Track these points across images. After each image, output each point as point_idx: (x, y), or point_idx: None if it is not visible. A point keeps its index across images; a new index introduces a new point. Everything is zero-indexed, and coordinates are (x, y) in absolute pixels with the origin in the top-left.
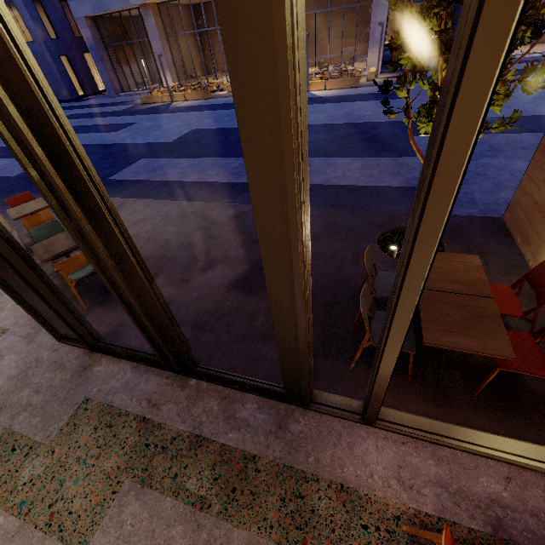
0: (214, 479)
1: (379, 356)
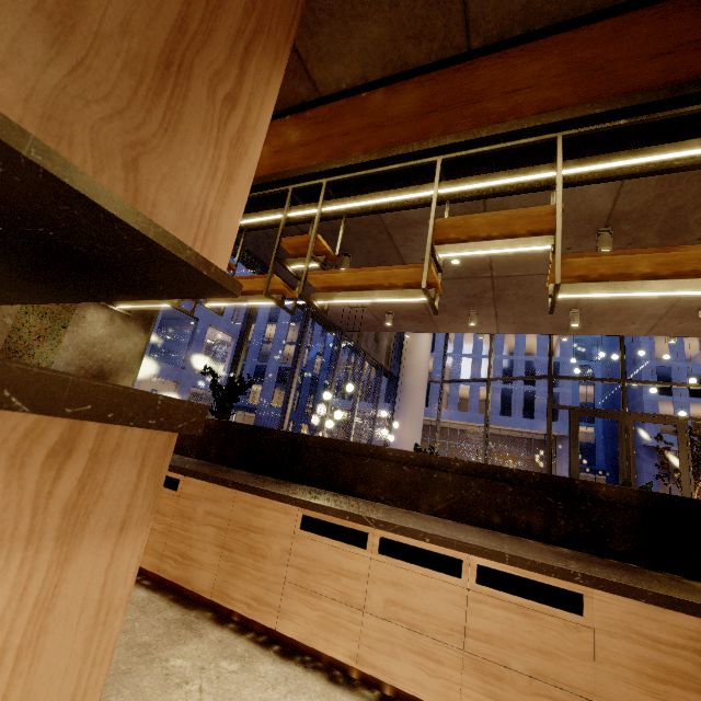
0: None
1: None
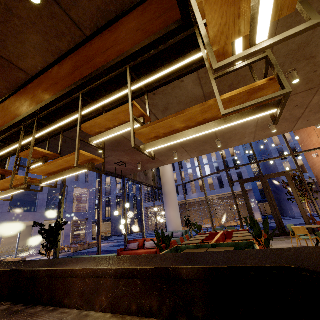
0: None
1: (317, 211)
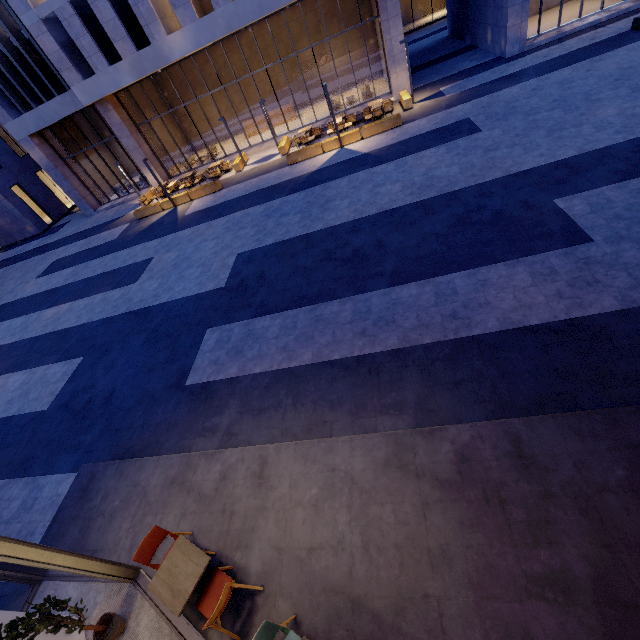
0: None
1: None
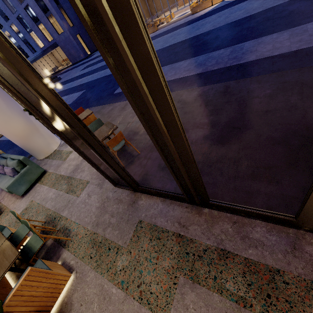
0: (247, 285)
1: None
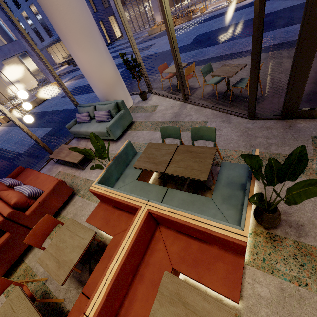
0: None
1: None
